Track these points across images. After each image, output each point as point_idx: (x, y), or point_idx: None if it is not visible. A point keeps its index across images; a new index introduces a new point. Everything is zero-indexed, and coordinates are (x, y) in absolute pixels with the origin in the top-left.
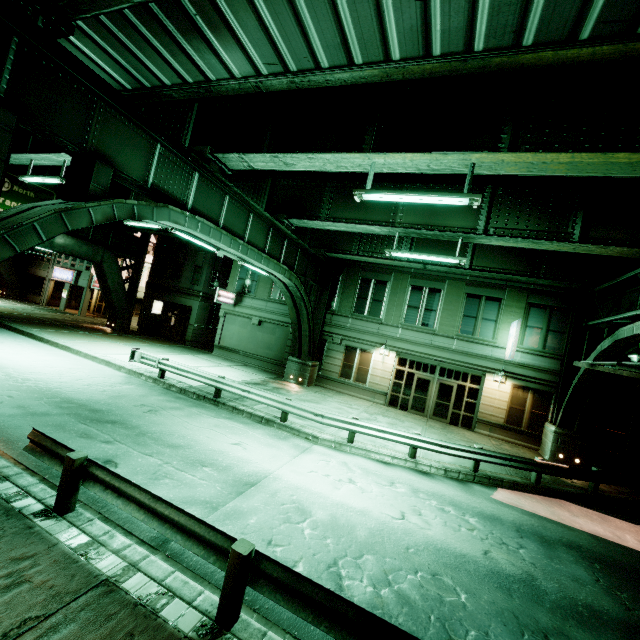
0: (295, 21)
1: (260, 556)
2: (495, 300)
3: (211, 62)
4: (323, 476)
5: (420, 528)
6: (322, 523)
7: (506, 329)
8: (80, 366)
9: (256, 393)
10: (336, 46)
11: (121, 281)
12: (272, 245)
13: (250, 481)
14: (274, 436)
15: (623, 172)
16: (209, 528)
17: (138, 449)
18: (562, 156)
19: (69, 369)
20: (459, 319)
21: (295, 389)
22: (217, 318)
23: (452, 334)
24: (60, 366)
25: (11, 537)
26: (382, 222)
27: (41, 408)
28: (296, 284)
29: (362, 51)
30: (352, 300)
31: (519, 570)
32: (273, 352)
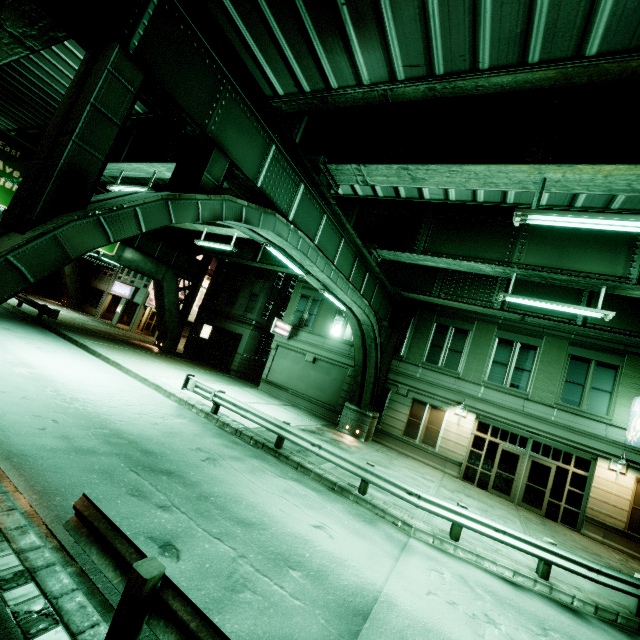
0: (469, 6)
1: None
2: (610, 367)
3: (340, 66)
4: (448, 604)
5: None
6: None
7: (626, 405)
8: (130, 388)
9: (329, 450)
10: (511, 39)
11: (177, 301)
12: (355, 276)
13: (359, 607)
14: (357, 516)
15: None
16: None
17: (202, 524)
18: None
19: (119, 391)
20: (560, 384)
21: (354, 444)
22: (265, 349)
23: (550, 402)
24: (110, 386)
25: None
26: (494, 261)
27: (87, 442)
28: (372, 322)
29: (545, 44)
30: (424, 347)
31: None
32: (326, 395)
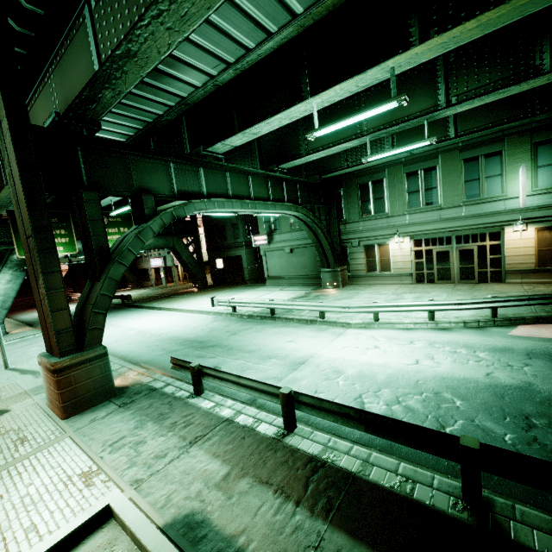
0: (217, 31)
1: (298, 394)
2: (495, 155)
3: (179, 86)
4: (354, 348)
5: (430, 367)
6: (352, 376)
7: (514, 178)
8: (186, 318)
9: (297, 304)
10: (253, 30)
11: (190, 254)
12: (274, 191)
13: (301, 361)
14: (316, 330)
15: (540, 5)
16: (269, 386)
17: (230, 357)
18: (467, 25)
19: (180, 322)
20: (461, 187)
21: (332, 292)
22: (261, 257)
23: (458, 203)
24: (175, 322)
25: (180, 408)
26: (352, 136)
27: (173, 348)
28: (304, 213)
29: (273, 22)
30: (357, 206)
31: (518, 381)
32: (309, 269)
